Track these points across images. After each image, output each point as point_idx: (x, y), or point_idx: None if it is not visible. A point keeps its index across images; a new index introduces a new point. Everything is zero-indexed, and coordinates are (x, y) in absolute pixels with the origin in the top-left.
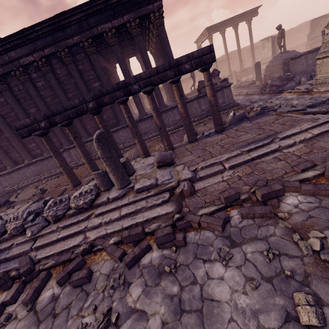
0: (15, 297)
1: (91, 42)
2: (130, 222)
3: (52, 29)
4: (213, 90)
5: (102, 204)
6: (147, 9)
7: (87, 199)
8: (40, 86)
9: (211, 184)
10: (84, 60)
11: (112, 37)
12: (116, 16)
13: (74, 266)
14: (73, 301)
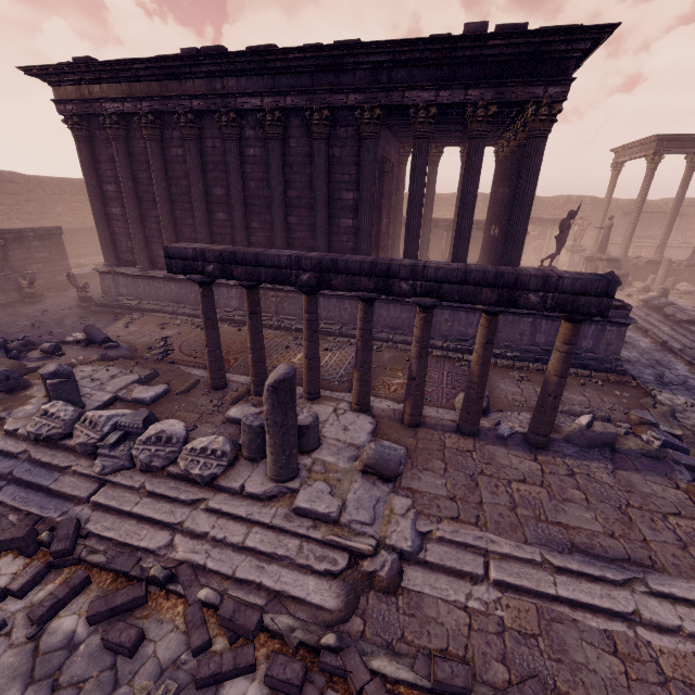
0: (25, 590)
1: (379, 116)
2: (252, 574)
3: (319, 64)
4: (565, 365)
5: (228, 491)
6: (527, 92)
7: (207, 471)
8: (251, 155)
9: (436, 596)
10: (349, 142)
11: (423, 122)
12: (455, 84)
13: (125, 601)
14: (91, 679)
